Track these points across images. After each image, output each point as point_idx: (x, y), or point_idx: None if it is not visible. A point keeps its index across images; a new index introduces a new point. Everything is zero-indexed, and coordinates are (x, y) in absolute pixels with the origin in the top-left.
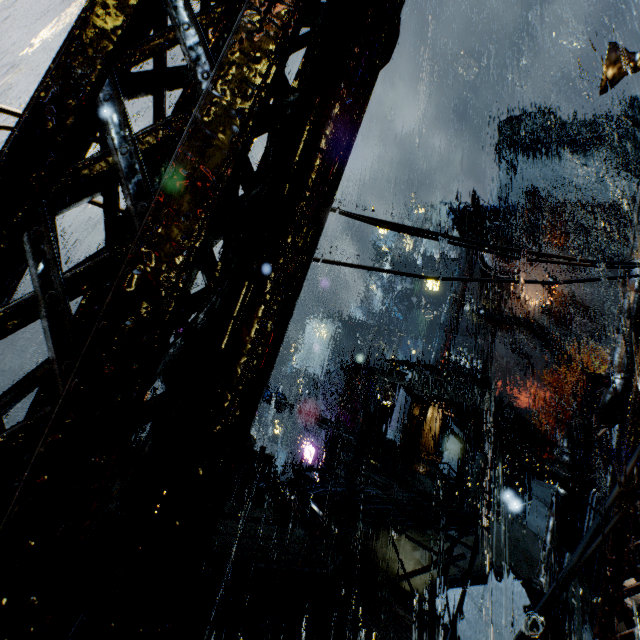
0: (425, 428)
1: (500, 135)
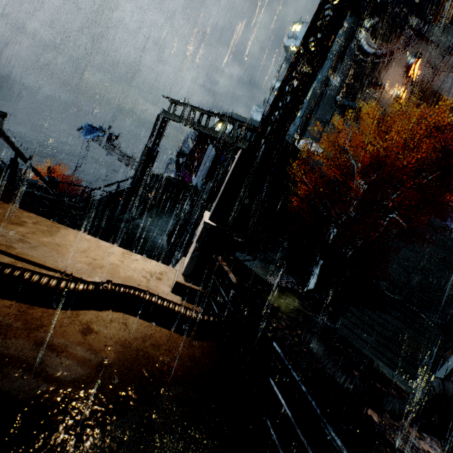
0: None
1: None
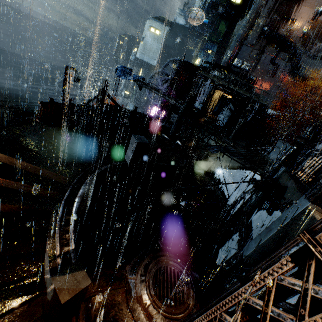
0: (212, 102)
1: None
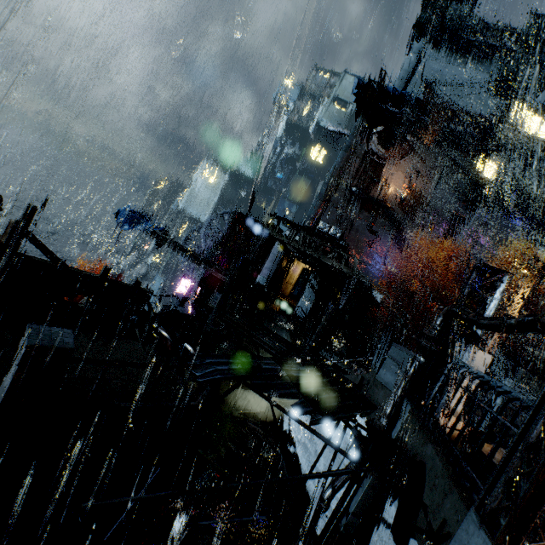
0: (287, 277)
1: (423, 11)
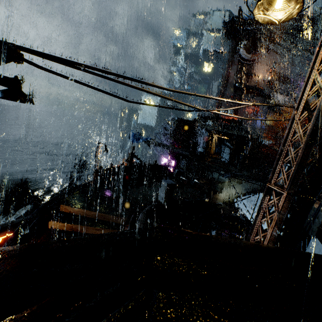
0: (212, 145)
1: None
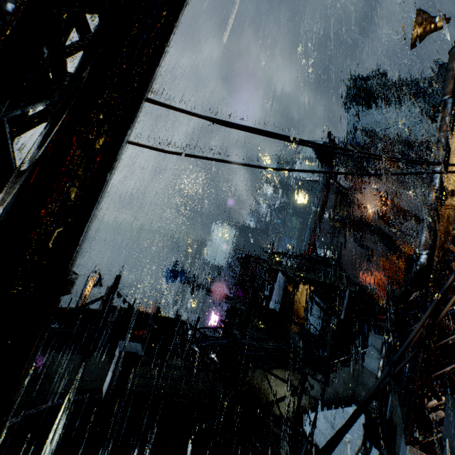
0: (297, 300)
1: (348, 92)
